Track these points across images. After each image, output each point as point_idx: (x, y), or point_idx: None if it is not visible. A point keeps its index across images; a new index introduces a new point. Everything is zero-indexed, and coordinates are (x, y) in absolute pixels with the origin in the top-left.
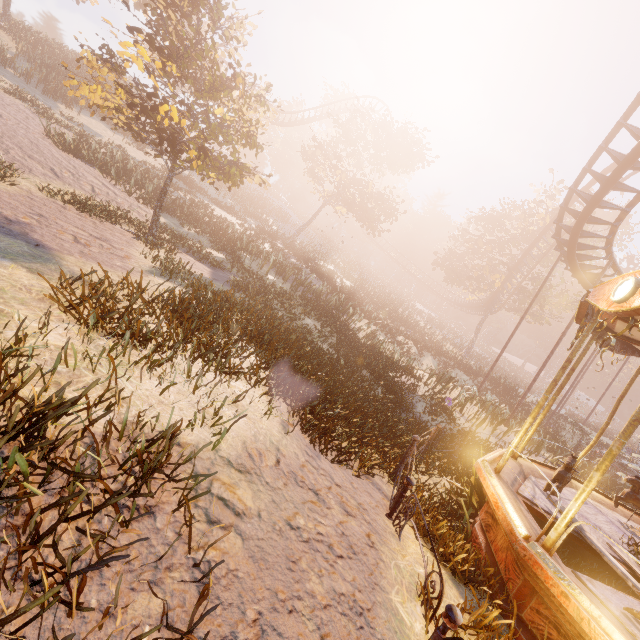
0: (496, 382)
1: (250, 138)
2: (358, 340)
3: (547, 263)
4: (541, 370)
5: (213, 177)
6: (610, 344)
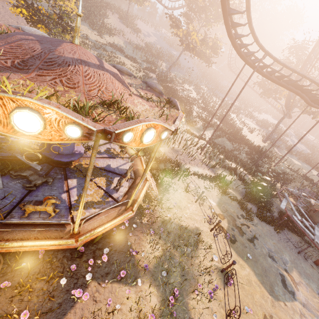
0: (252, 148)
1: (61, 16)
2: None
3: None
4: (218, 125)
5: (60, 35)
6: None
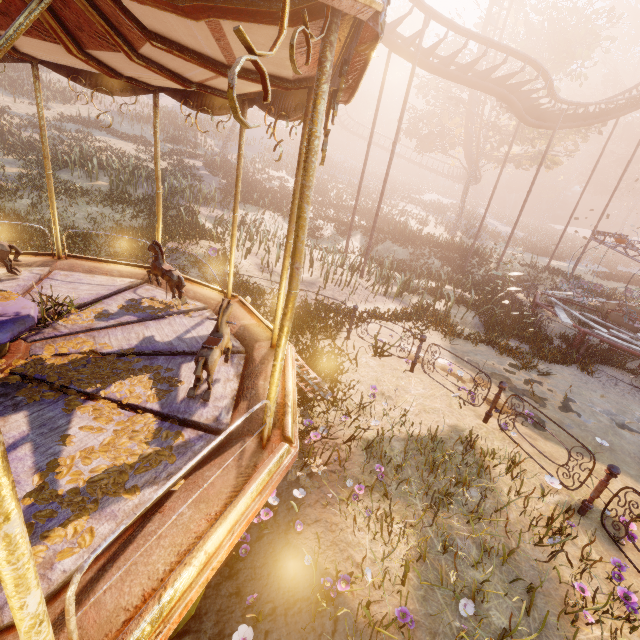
0: (445, 246)
1: None
2: (178, 221)
3: (519, 78)
4: (380, 199)
5: None
6: (99, 84)
